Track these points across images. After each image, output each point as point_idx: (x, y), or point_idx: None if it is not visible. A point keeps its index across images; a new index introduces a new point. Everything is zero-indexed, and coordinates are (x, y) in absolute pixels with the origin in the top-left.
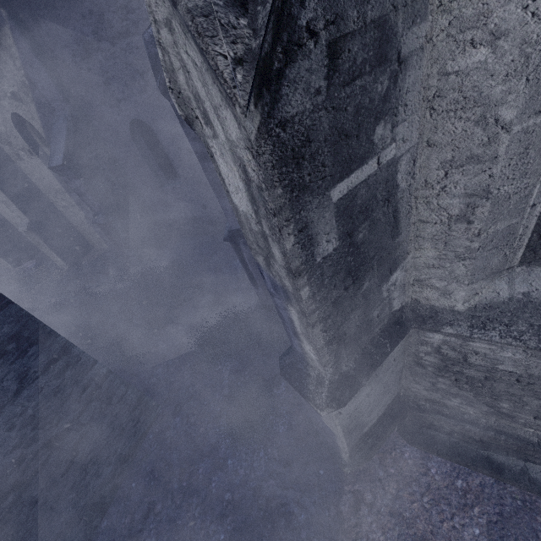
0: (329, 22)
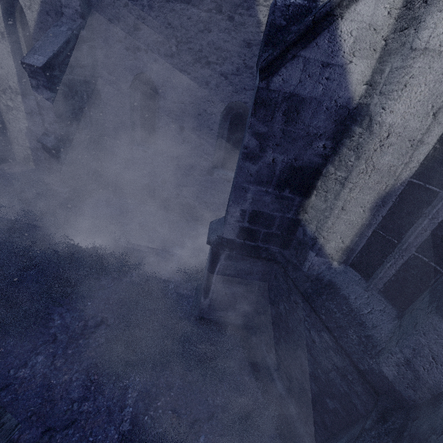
0: None
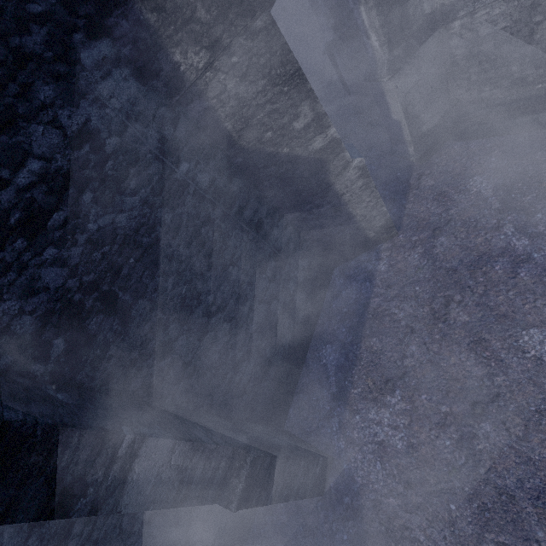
0: None
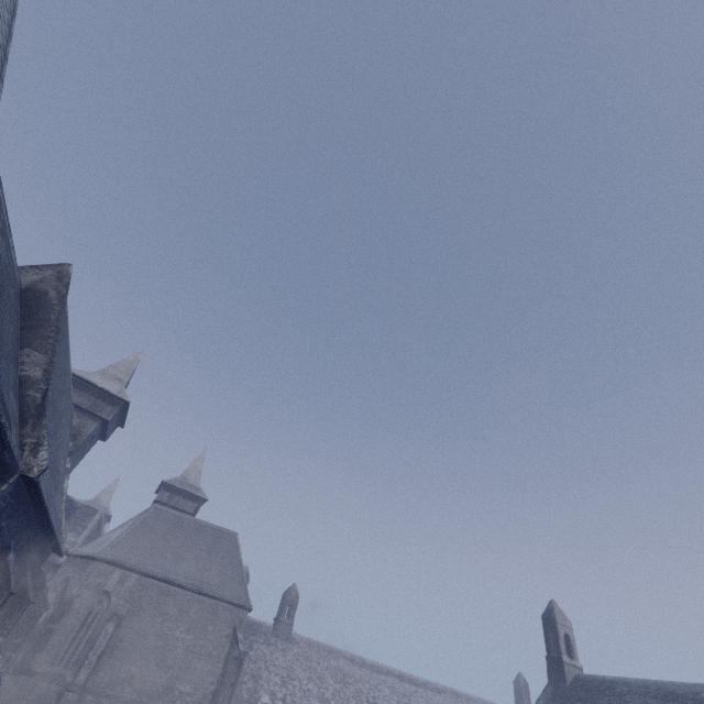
0: (62, 609)
